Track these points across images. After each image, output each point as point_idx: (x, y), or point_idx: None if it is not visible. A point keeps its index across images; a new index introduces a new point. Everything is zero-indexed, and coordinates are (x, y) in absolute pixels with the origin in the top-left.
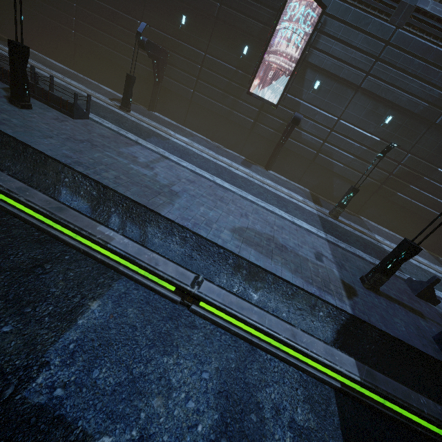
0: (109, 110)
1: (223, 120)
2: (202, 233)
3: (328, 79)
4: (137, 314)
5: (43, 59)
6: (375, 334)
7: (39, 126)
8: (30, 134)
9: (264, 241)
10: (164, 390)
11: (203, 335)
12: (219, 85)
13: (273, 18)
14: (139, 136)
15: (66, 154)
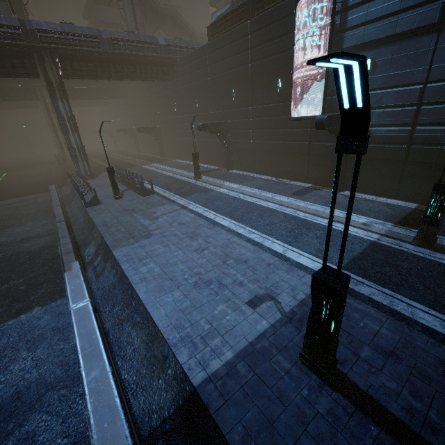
0: (183, 182)
1: (281, 155)
2: (125, 266)
3: (381, 47)
4: (46, 320)
5: (177, 163)
6: (218, 441)
7: (113, 207)
8: (101, 213)
9: (186, 275)
10: (0, 370)
11: (61, 348)
12: (268, 126)
13: (292, 39)
14: (182, 196)
15: (106, 220)
